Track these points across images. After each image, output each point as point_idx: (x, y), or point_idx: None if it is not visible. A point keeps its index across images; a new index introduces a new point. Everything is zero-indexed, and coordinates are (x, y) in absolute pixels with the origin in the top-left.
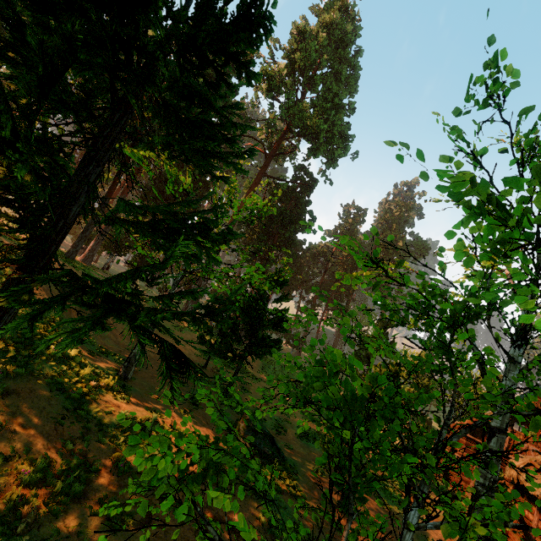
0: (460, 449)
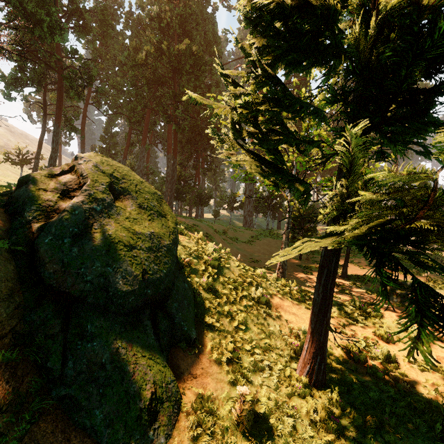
0: None
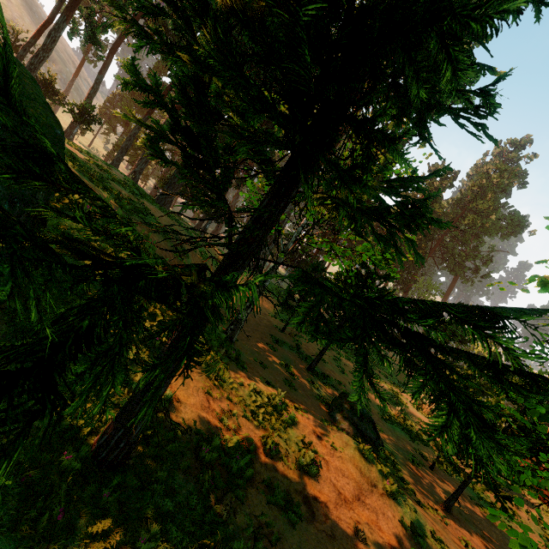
0: None
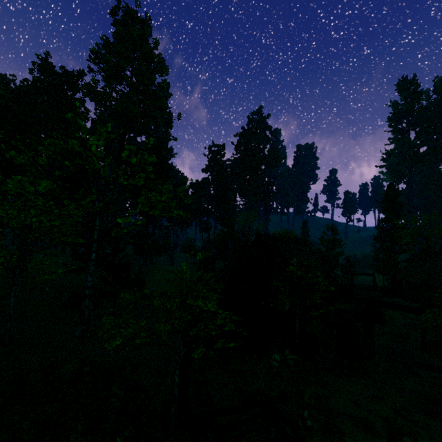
0: None
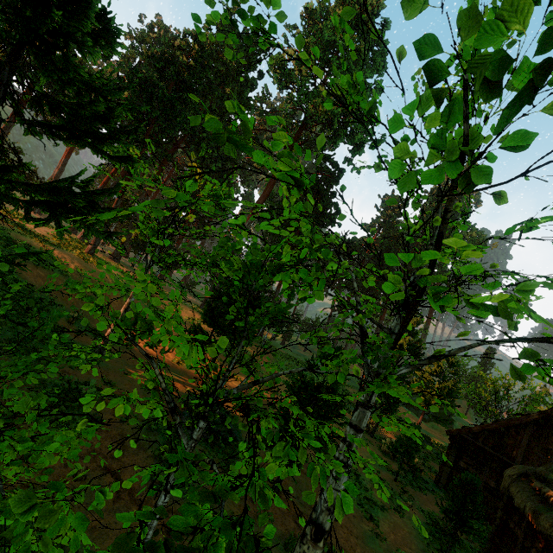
0: (466, 457)
